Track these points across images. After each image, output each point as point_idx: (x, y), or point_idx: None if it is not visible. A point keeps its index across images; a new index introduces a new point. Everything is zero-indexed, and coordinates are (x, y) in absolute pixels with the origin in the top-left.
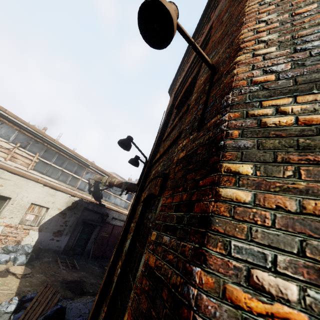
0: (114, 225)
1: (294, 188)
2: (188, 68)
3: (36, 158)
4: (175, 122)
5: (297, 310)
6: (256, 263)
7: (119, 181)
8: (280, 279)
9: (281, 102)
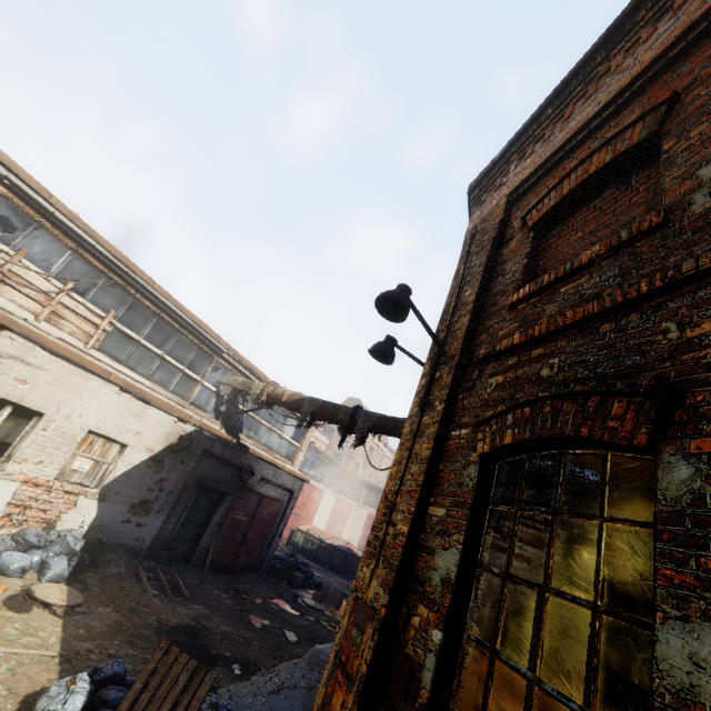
0: (262, 495)
1: None
2: (576, 132)
3: (107, 323)
4: (587, 256)
5: None
6: None
7: (294, 395)
8: None
9: None
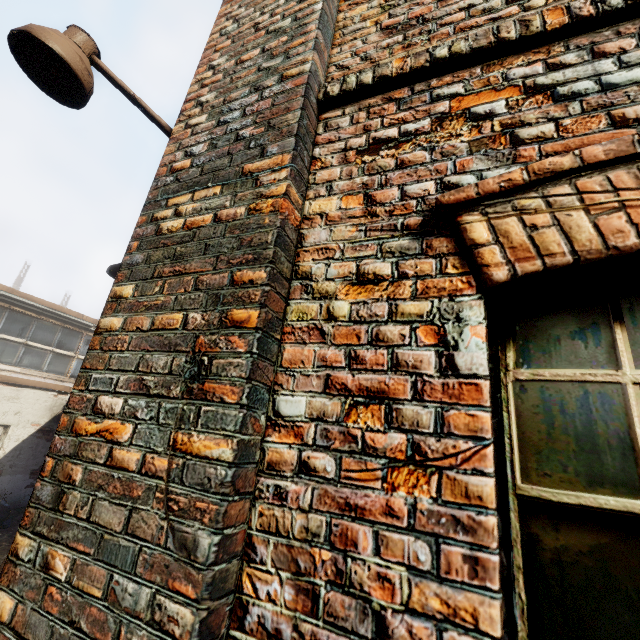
0: None
1: (155, 305)
2: None
3: None
4: None
5: (116, 420)
6: (104, 390)
7: None
8: (115, 398)
9: (183, 200)
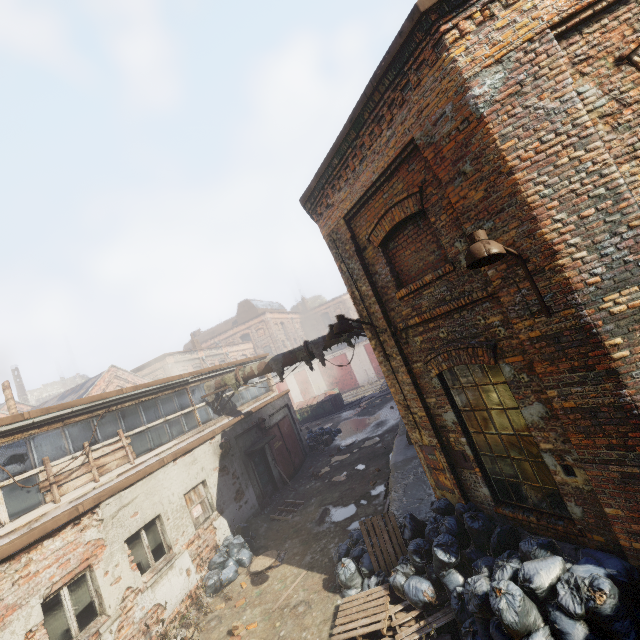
0: (277, 424)
1: None
2: (369, 188)
3: (125, 440)
4: (428, 280)
5: None
6: None
7: (260, 366)
8: None
9: (614, 297)
